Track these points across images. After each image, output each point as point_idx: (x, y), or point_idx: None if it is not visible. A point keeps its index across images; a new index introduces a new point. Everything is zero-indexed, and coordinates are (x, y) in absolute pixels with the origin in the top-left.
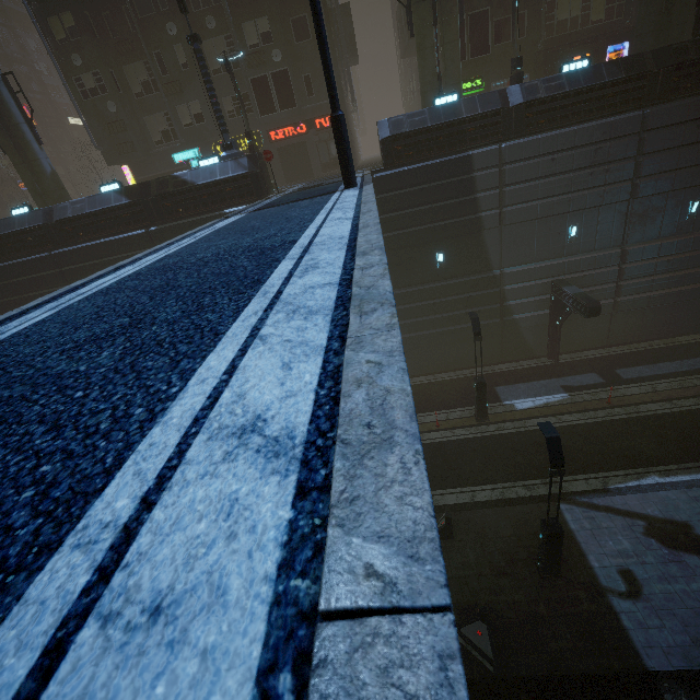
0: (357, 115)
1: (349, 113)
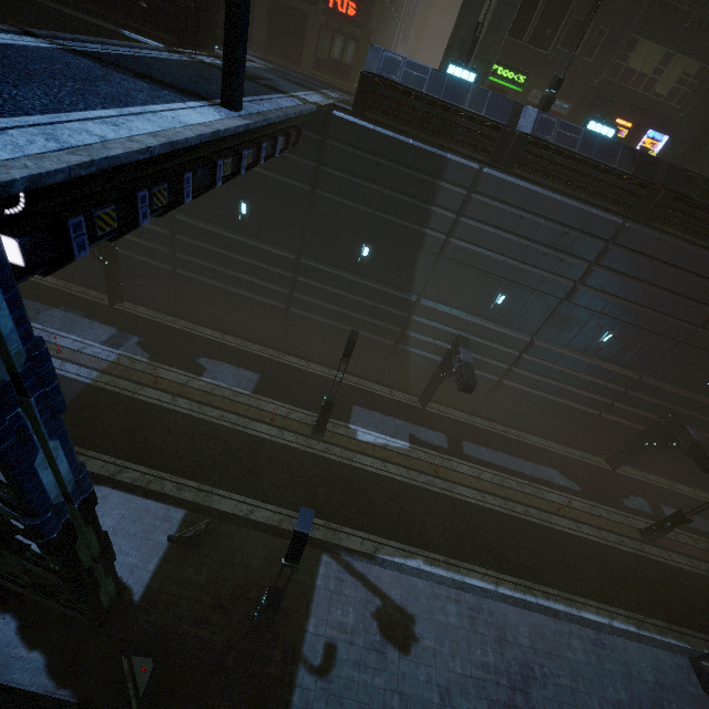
0: (408, 28)
1: (386, 16)
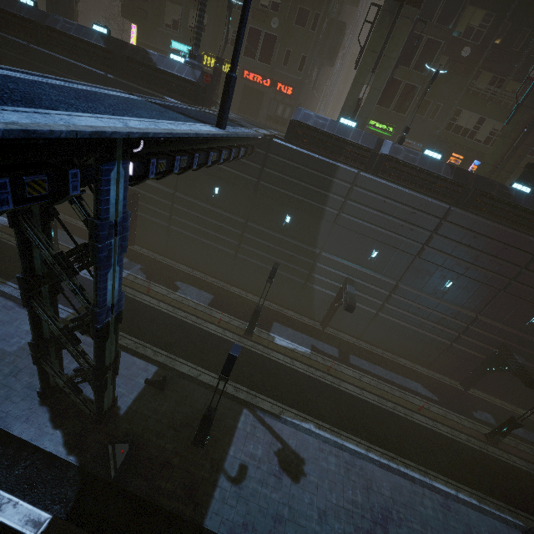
0: (326, 102)
1: (311, 95)
